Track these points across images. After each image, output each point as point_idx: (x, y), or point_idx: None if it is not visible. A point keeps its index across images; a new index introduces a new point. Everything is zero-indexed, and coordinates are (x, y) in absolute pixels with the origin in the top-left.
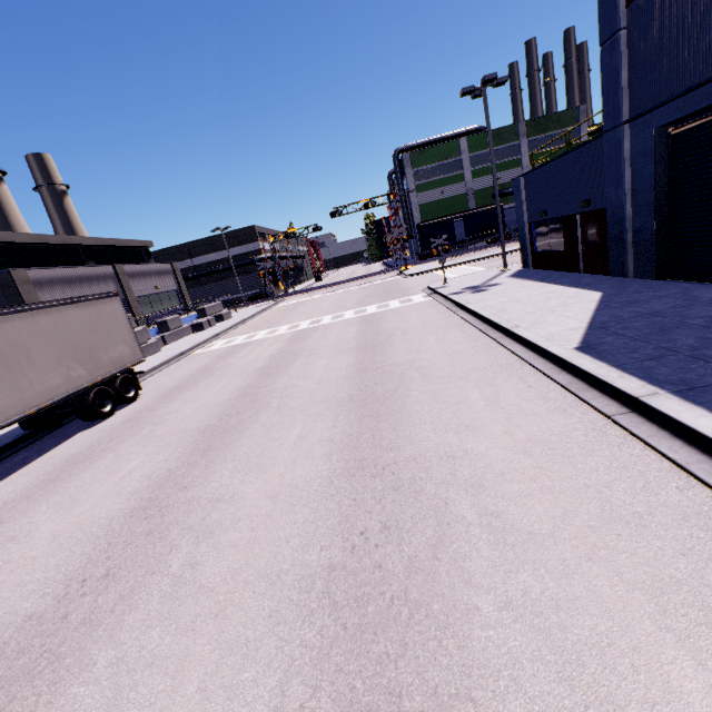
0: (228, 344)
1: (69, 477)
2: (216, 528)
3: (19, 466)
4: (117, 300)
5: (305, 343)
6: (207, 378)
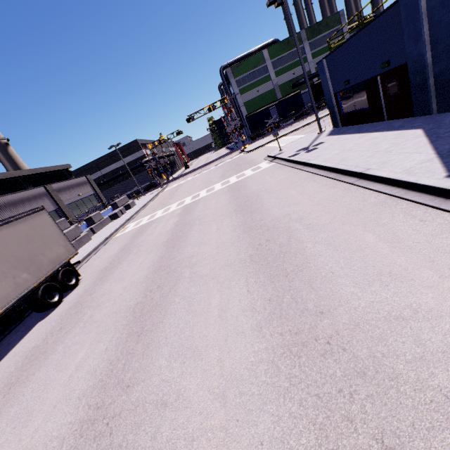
0: (137, 225)
1: (27, 379)
2: None
3: None
4: (44, 213)
5: (193, 214)
6: (128, 257)
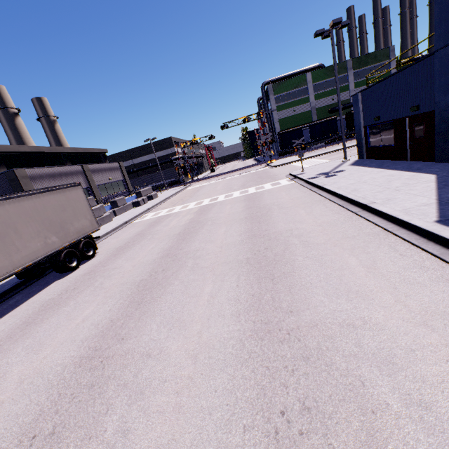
0: (156, 215)
1: (41, 321)
2: (146, 388)
3: (11, 308)
4: (79, 188)
5: (208, 215)
6: (141, 241)
